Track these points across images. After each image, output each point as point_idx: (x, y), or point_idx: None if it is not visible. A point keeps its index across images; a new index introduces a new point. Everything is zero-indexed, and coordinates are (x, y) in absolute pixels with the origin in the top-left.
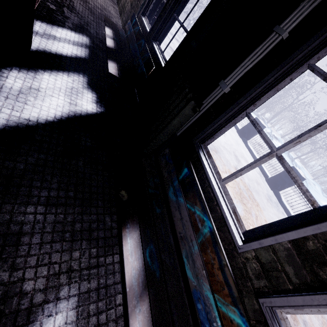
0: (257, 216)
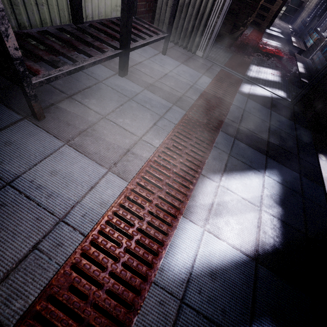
0: None
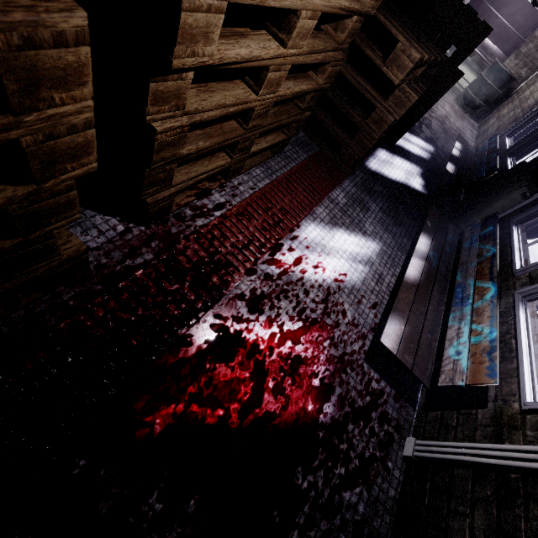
0: None
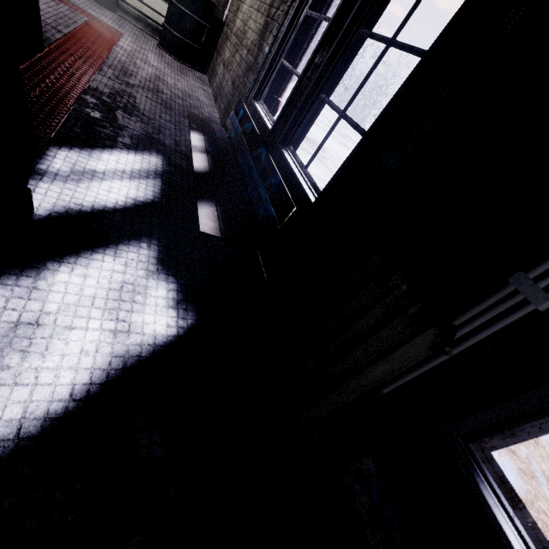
0: (548, 477)
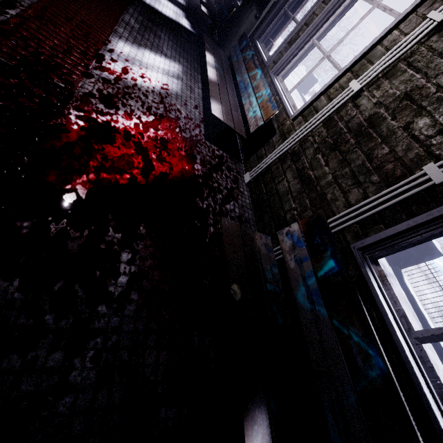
0: None
